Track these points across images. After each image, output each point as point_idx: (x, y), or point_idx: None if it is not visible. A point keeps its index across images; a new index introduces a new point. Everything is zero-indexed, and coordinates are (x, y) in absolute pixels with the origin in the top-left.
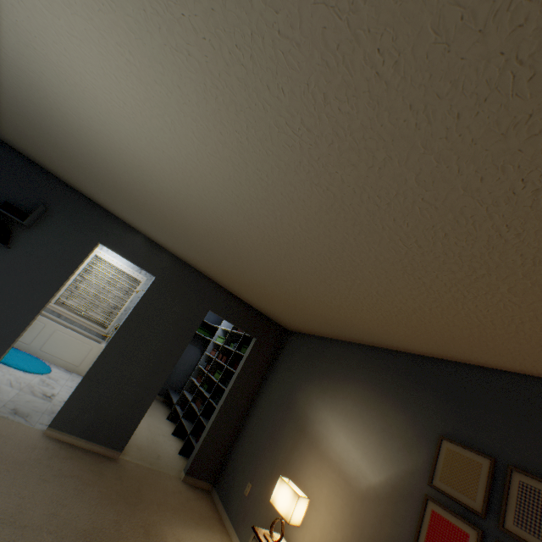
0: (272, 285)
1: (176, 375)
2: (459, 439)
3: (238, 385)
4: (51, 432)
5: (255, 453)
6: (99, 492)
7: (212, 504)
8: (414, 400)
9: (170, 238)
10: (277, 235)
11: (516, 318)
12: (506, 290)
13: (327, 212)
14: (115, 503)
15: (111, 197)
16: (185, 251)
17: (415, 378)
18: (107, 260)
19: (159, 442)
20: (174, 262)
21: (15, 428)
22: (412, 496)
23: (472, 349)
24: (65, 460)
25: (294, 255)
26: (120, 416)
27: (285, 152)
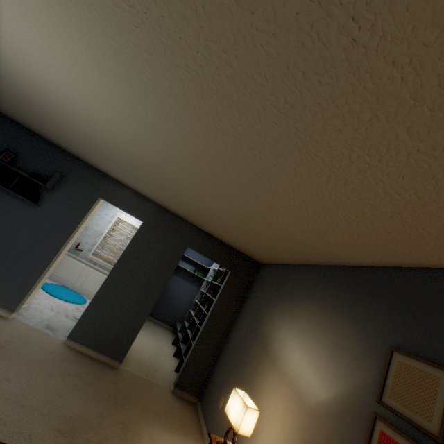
0: (223, 213)
1: (182, 310)
2: (412, 350)
3: (216, 312)
4: (69, 342)
5: (229, 371)
6: (93, 390)
7: (195, 415)
8: (364, 312)
9: (145, 186)
10: (193, 150)
11: (440, 179)
12: (407, 135)
13: (204, 100)
14: (104, 400)
15: (98, 158)
16: (159, 197)
17: (366, 290)
18: (126, 220)
19: (159, 360)
20: (157, 209)
21: (43, 337)
22: (360, 414)
23: (416, 244)
24: (74, 363)
25: (215, 169)
26: (119, 333)
27: (139, 37)
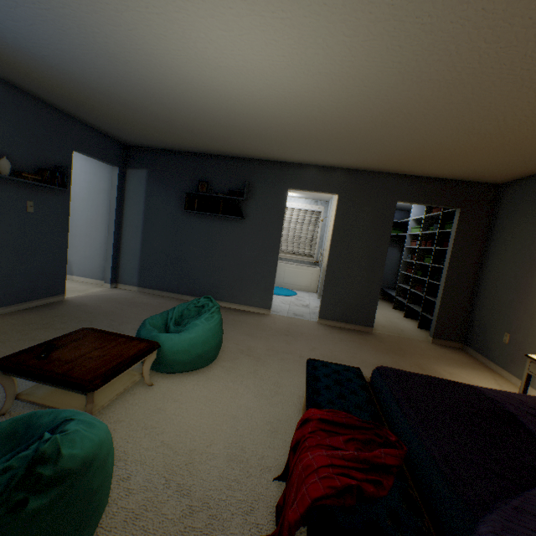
0: (462, 138)
1: (384, 276)
2: None
3: (455, 258)
4: (321, 321)
5: (501, 309)
6: (372, 348)
7: (469, 356)
8: None
9: (337, 154)
10: (455, 74)
11: None
12: None
13: None
14: (386, 353)
15: (282, 148)
16: (353, 159)
17: None
18: (289, 207)
19: (396, 322)
20: (347, 174)
21: (301, 321)
22: None
23: None
24: (339, 334)
25: (484, 83)
26: (360, 304)
27: None
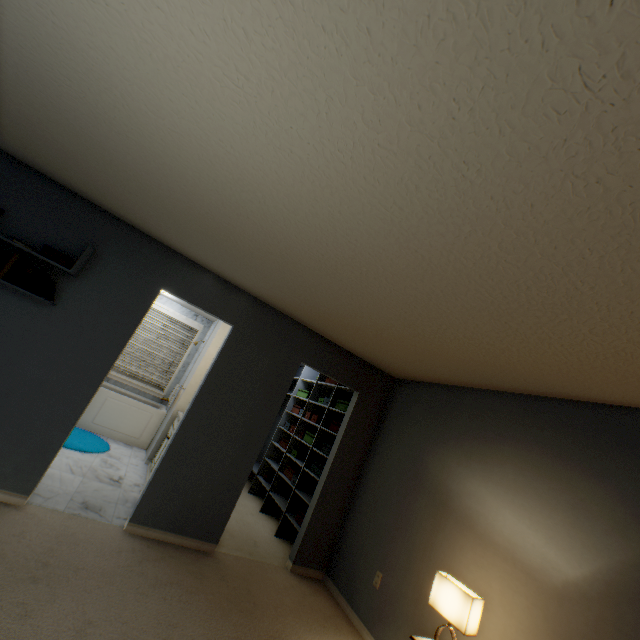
0: (398, 327)
1: None
2: None
3: (343, 451)
4: (132, 528)
5: (378, 534)
6: (207, 601)
7: (331, 597)
8: (617, 466)
9: (254, 275)
10: (445, 261)
11: None
12: None
13: (569, 220)
14: (229, 613)
15: (178, 228)
16: (271, 291)
17: (612, 436)
18: (155, 308)
19: (250, 524)
20: (254, 305)
21: (91, 527)
22: None
23: None
24: (158, 563)
25: (461, 286)
26: (211, 501)
27: (543, 126)
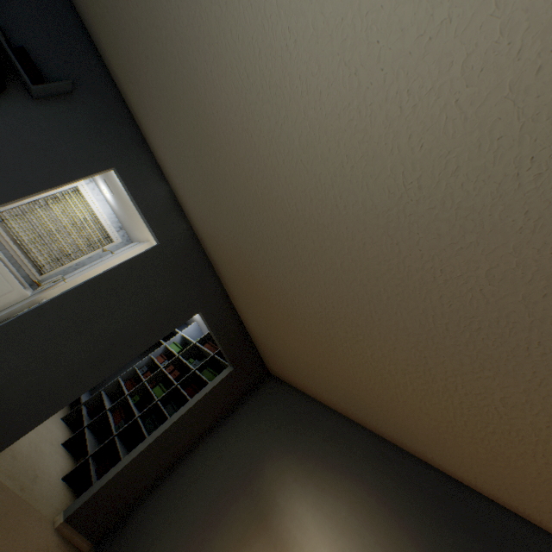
0: (313, 320)
1: None
2: None
3: (188, 418)
4: None
5: (179, 523)
6: None
7: None
8: (448, 544)
9: (211, 206)
10: (419, 266)
11: None
12: None
13: None
14: None
15: (169, 121)
16: (215, 231)
17: (451, 511)
18: (87, 198)
19: (43, 453)
20: (189, 237)
21: None
22: None
23: None
24: None
25: (413, 301)
26: (17, 404)
27: None
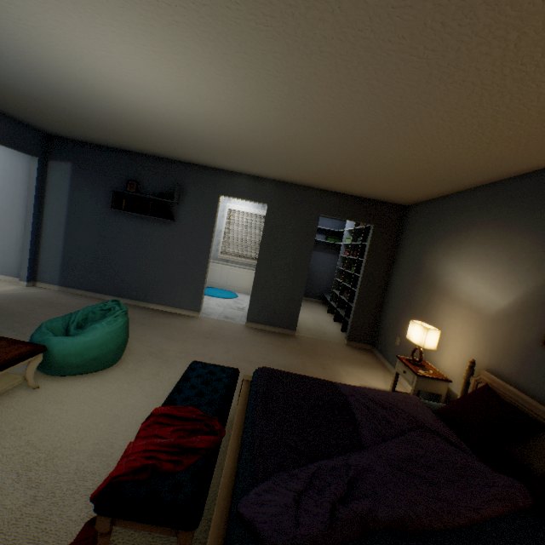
0: (356, 167)
1: (324, 281)
2: None
3: (368, 269)
4: (248, 324)
5: (397, 316)
6: (287, 350)
7: (374, 357)
8: (543, 218)
9: (261, 167)
10: (322, 117)
11: None
12: None
13: (337, 72)
14: (298, 355)
15: (209, 156)
16: (277, 173)
17: (544, 195)
18: (237, 210)
19: (323, 326)
20: (276, 186)
21: (229, 324)
22: (542, 305)
23: None
24: (262, 337)
25: (347, 127)
26: (285, 309)
27: (273, 45)
